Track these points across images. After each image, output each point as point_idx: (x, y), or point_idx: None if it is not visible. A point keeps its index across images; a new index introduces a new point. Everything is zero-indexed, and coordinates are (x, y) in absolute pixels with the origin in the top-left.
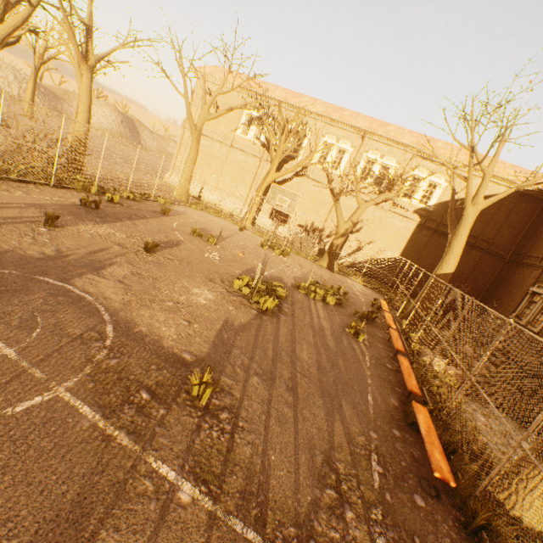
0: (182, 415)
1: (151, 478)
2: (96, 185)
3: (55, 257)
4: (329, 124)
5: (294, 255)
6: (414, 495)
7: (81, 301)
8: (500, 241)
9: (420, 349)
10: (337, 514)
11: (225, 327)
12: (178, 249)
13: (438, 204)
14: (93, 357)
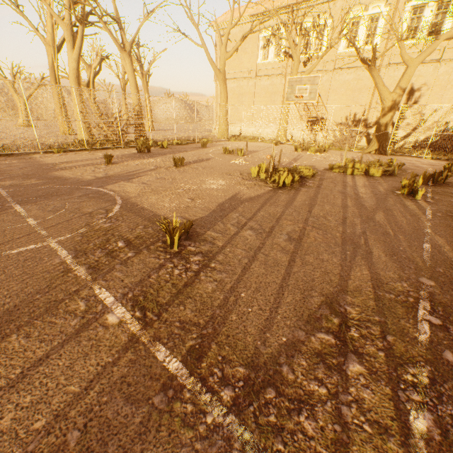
0: (149, 257)
1: (87, 300)
2: (151, 140)
3: (102, 177)
4: None
5: (335, 151)
6: None
7: (105, 195)
8: None
9: None
10: (329, 364)
11: (229, 200)
12: (206, 162)
13: None
14: (92, 223)
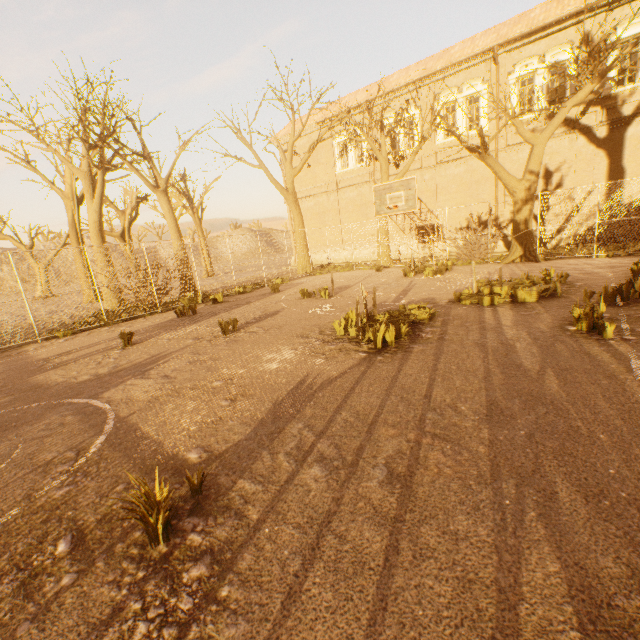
0: (101, 584)
1: None
2: (201, 294)
3: (106, 374)
4: (437, 80)
5: (462, 267)
6: None
7: (92, 414)
8: None
9: None
10: None
11: (293, 391)
12: (272, 319)
13: None
14: (37, 491)
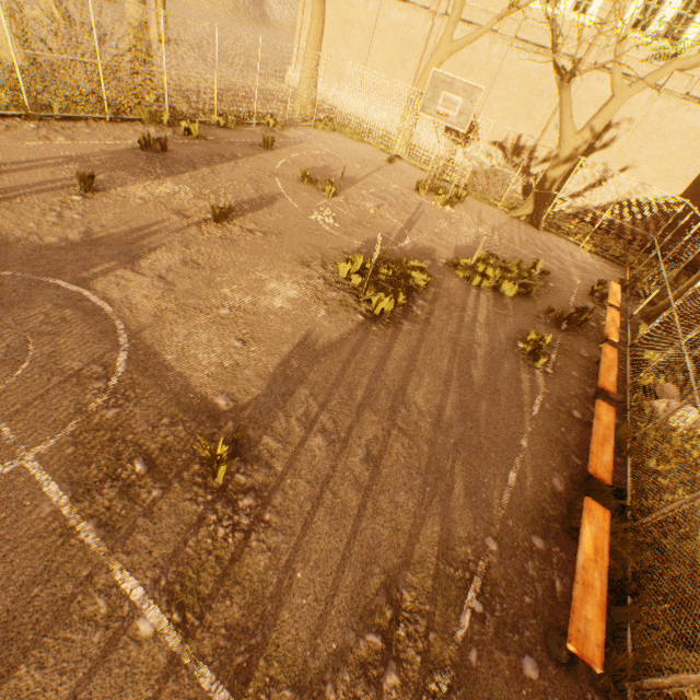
0: (183, 499)
1: (108, 595)
2: (167, 110)
3: (80, 244)
4: None
5: (473, 202)
6: (524, 658)
7: (96, 315)
8: None
9: (653, 384)
10: (370, 677)
11: (299, 348)
12: (269, 212)
13: None
14: (86, 406)
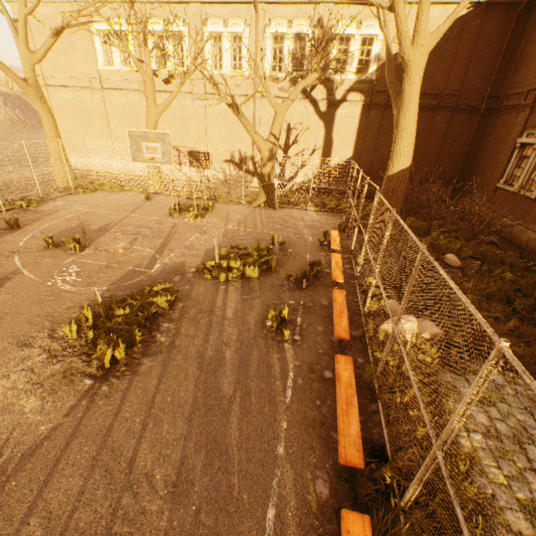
0: None
1: None
2: None
3: None
4: (205, 2)
5: (222, 206)
6: None
7: None
8: (469, 88)
9: (379, 308)
10: None
11: None
12: None
13: (380, 66)
14: None
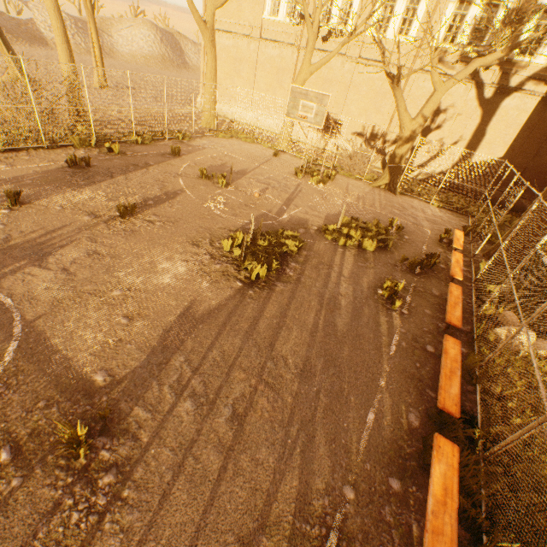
0: (42, 486)
1: None
2: (94, 136)
3: None
4: None
5: (342, 179)
6: None
7: None
8: None
9: (495, 314)
10: None
11: (180, 318)
12: (170, 204)
13: None
14: None
